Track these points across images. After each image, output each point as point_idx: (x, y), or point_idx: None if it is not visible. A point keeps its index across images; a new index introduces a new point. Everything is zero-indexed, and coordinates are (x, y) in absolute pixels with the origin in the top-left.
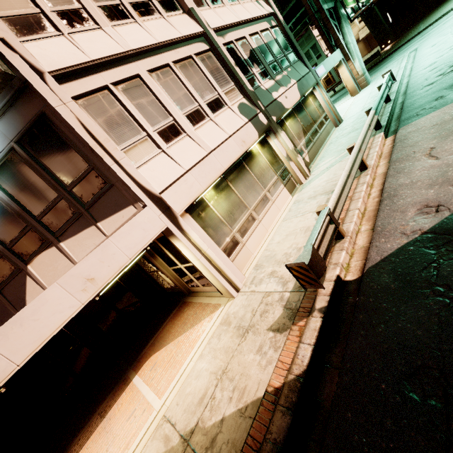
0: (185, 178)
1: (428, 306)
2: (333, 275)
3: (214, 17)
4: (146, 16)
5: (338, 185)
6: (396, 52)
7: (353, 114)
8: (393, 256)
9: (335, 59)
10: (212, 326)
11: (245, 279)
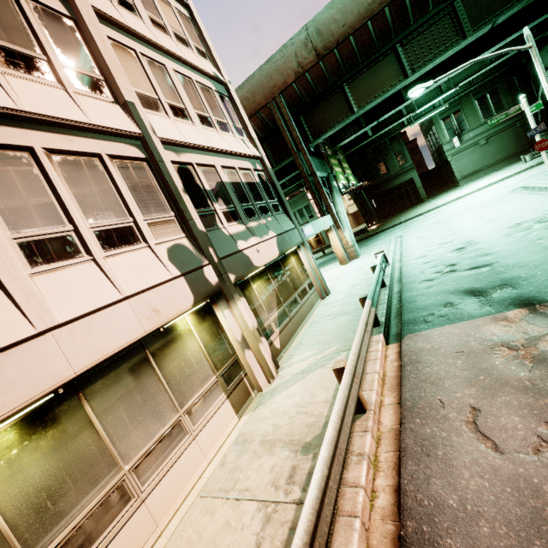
0: None
1: None
2: None
3: (170, 127)
4: (21, 72)
5: (308, 505)
6: (382, 233)
7: (342, 288)
8: None
9: (325, 223)
10: None
11: None
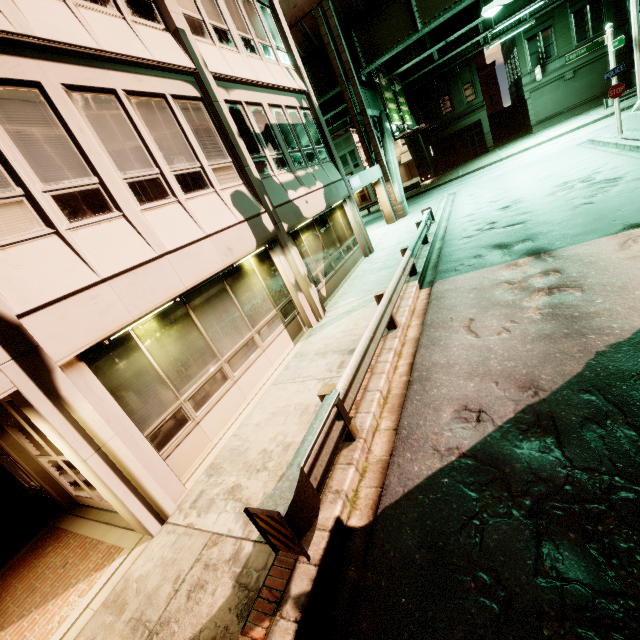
0: (94, 292)
1: (469, 615)
2: (330, 517)
3: (218, 58)
4: (88, 1)
5: (357, 353)
6: (435, 189)
7: (387, 246)
8: (421, 491)
9: (373, 175)
10: (85, 610)
11: (184, 494)
